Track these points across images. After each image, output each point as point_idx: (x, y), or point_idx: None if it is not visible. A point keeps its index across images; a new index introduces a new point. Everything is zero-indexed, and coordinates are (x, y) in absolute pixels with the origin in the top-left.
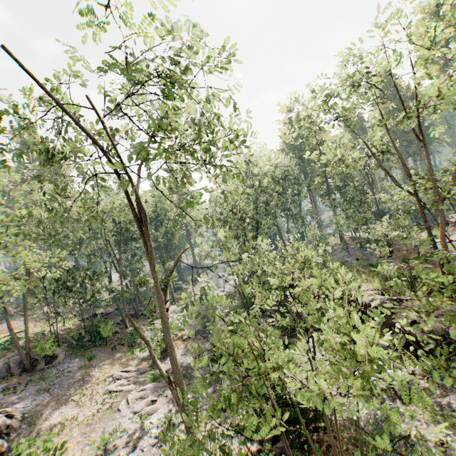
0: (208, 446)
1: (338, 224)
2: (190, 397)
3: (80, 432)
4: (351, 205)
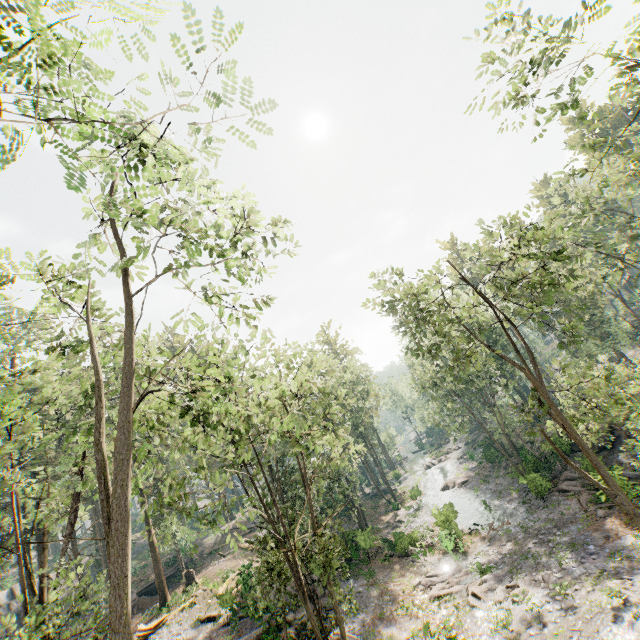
0: (638, 594)
1: (591, 352)
2: (557, 571)
3: (447, 635)
4: (590, 328)
